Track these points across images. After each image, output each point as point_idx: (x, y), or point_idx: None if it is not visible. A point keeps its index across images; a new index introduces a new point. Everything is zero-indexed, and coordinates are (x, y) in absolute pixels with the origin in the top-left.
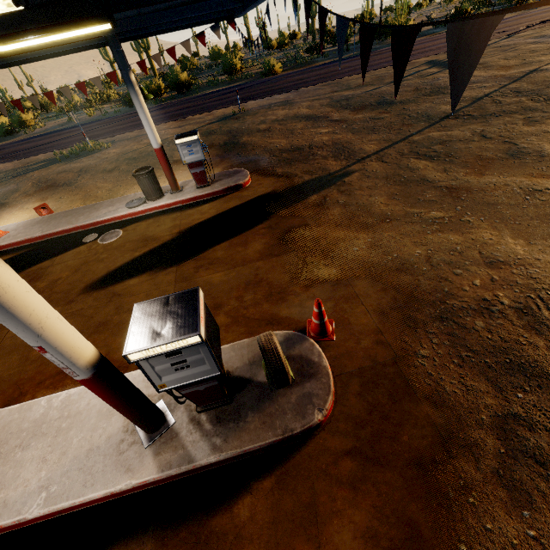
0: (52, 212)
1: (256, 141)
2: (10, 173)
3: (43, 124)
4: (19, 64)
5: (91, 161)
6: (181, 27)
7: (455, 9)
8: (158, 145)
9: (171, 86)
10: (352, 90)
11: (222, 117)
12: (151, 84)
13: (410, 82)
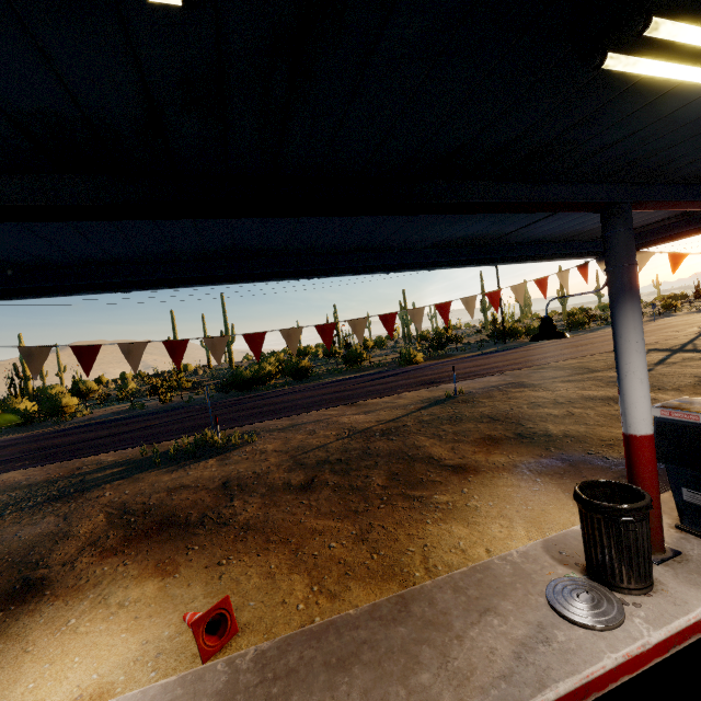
0: (234, 629)
1: (588, 431)
2: (41, 488)
3: (89, 411)
4: (296, 274)
5: (233, 464)
6: (554, 256)
7: (571, 320)
8: (650, 427)
9: (287, 371)
10: (609, 372)
11: (430, 400)
12: (260, 369)
13: (696, 363)
